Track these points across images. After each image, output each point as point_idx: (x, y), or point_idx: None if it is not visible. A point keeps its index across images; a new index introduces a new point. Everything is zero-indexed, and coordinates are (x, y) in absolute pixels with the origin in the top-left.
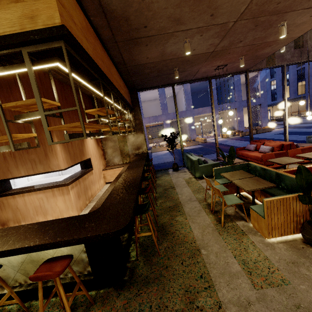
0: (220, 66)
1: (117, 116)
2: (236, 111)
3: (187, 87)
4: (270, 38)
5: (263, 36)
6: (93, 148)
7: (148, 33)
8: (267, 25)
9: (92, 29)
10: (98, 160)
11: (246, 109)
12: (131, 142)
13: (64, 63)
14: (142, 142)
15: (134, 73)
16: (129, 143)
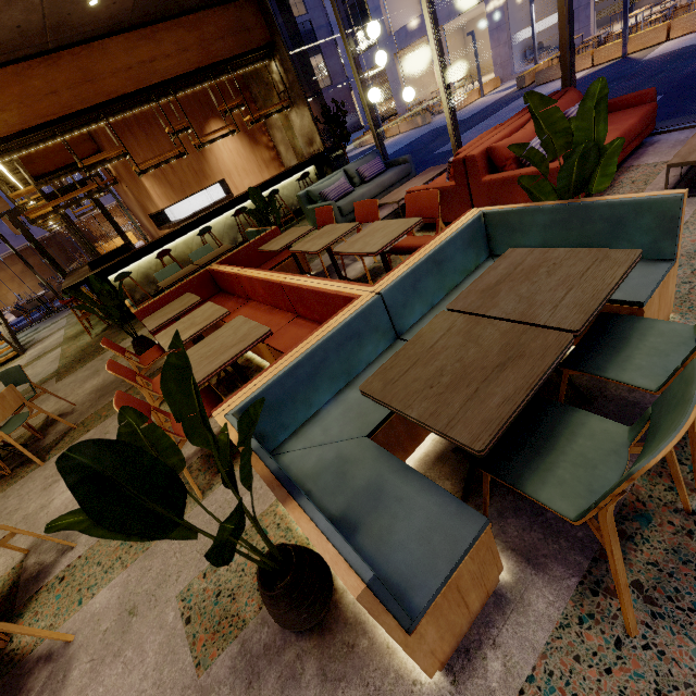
0: None
1: (213, 100)
2: None
3: None
4: None
5: None
6: (238, 157)
7: (37, 20)
8: None
9: (10, 67)
10: (256, 174)
11: None
12: (299, 129)
13: (2, 156)
14: (311, 127)
15: (166, 5)
16: (297, 132)
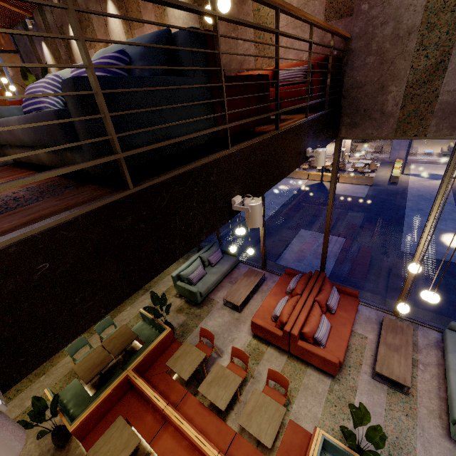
0: None
1: None
2: None
3: None
4: None
5: None
6: None
7: None
8: None
9: None
10: None
11: None
12: None
13: None
14: None
15: None
16: None
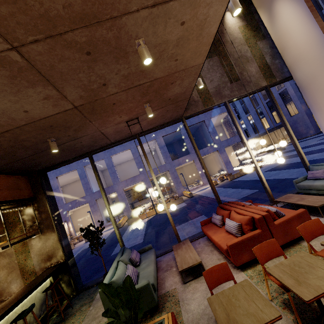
0: (128, 121)
1: None
2: (219, 153)
3: (160, 140)
4: (155, 72)
5: (137, 71)
6: None
7: None
8: (113, 50)
9: None
10: None
11: (232, 148)
12: (38, 250)
13: None
14: (54, 245)
15: None
16: (34, 253)
